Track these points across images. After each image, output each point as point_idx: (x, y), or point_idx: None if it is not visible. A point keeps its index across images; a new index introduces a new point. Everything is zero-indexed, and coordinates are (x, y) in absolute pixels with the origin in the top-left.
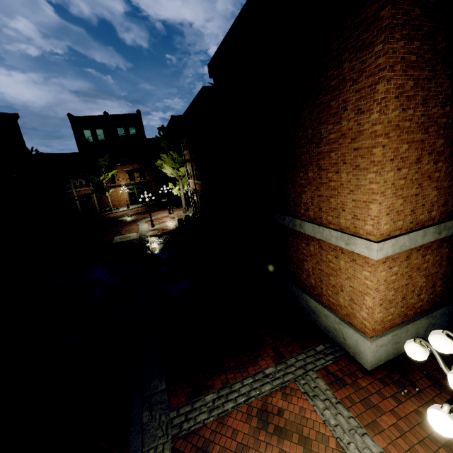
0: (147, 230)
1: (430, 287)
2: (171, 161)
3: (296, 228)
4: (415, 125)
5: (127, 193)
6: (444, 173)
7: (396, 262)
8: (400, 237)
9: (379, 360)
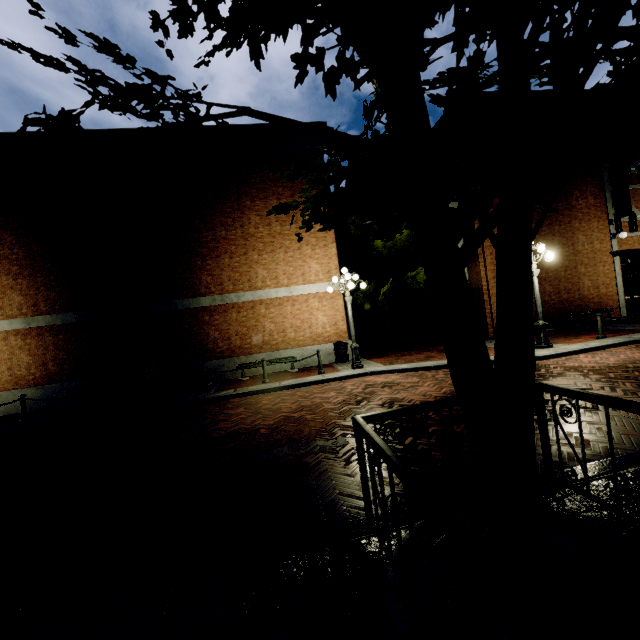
0: None
1: (41, 365)
2: None
3: None
4: None
5: None
6: (27, 286)
7: None
8: None
9: None
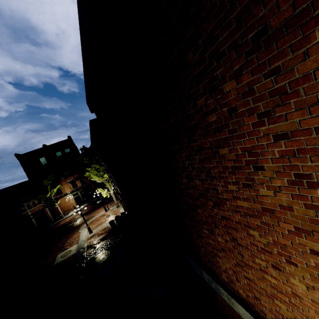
0: (85, 239)
1: None
2: (95, 172)
3: (224, 297)
4: None
5: (73, 198)
6: None
7: None
8: None
9: None
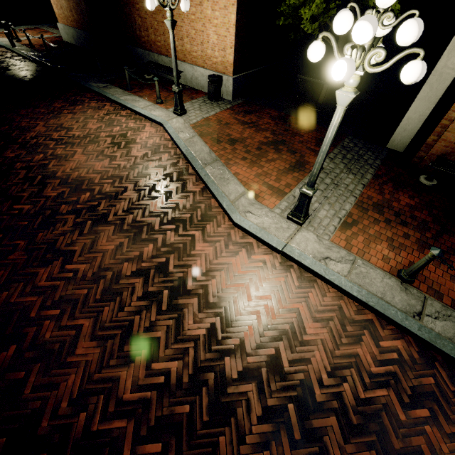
0: None
1: (71, 11)
2: None
3: None
4: None
5: None
6: None
7: None
8: None
9: (65, 38)
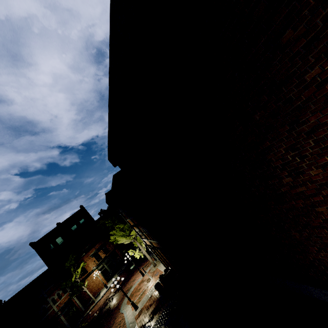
0: (133, 319)
1: None
2: (121, 232)
3: None
4: None
5: (100, 273)
6: None
7: None
8: None
9: None
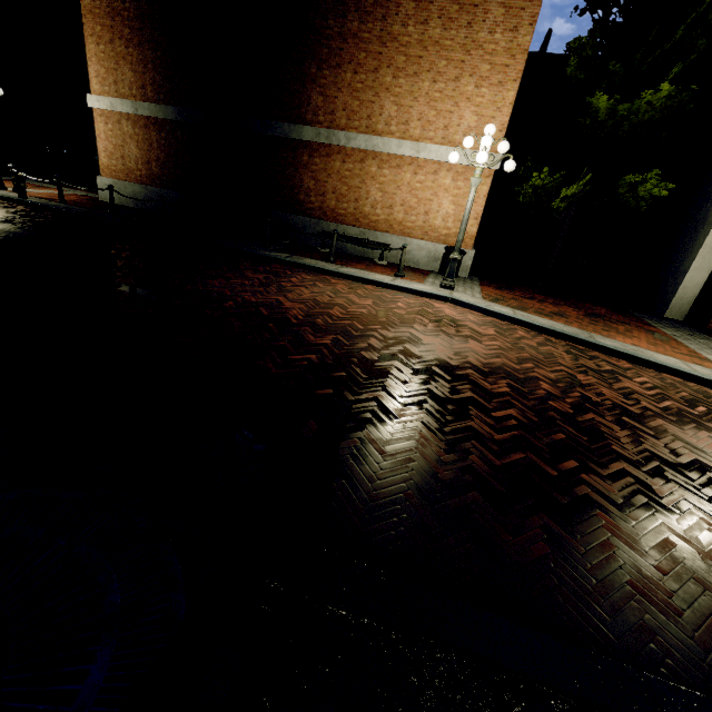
0: None
1: (147, 163)
2: None
3: None
4: (104, 14)
5: None
6: (137, 60)
7: (111, 121)
8: (104, 97)
9: (106, 197)
